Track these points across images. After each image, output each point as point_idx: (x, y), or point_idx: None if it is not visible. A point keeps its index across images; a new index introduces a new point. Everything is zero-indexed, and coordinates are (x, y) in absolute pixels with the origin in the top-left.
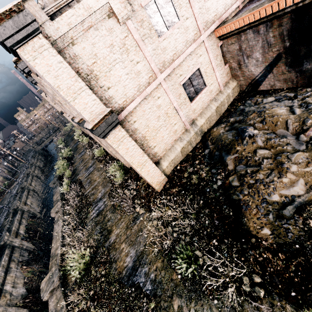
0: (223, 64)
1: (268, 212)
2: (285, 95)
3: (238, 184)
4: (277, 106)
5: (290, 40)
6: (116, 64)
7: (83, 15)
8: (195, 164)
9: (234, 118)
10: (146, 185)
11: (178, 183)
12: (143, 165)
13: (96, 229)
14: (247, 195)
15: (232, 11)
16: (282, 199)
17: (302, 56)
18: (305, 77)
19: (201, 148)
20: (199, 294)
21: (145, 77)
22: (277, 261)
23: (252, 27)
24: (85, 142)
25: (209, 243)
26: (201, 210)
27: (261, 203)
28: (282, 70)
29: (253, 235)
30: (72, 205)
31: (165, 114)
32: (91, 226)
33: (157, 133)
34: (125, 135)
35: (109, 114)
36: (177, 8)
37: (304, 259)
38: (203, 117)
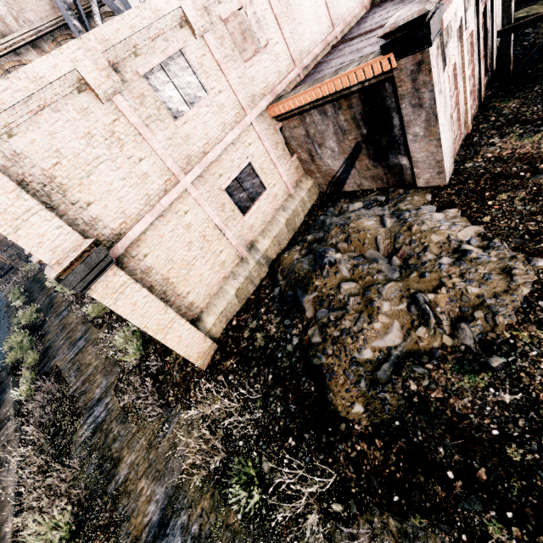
0: (287, 155)
1: (360, 378)
2: (375, 199)
3: (319, 339)
4: (365, 216)
5: (367, 127)
6: (101, 164)
7: (27, 89)
8: (260, 314)
9: (313, 236)
10: (182, 360)
11: (234, 350)
12: (168, 327)
13: (89, 462)
14: (331, 355)
15: (291, 81)
16: (376, 354)
17: (386, 148)
18: (395, 174)
19: (269, 286)
20: (271, 538)
21: (158, 182)
22: (374, 452)
23: (316, 106)
24: (68, 292)
25: (283, 444)
26: (270, 391)
27: (349, 366)
28: (366, 164)
29: (343, 418)
30: (41, 422)
31: (202, 238)
32: (81, 459)
33: (191, 270)
34: (126, 281)
35: (92, 249)
36: (201, 77)
37: (406, 441)
38: (266, 236)
